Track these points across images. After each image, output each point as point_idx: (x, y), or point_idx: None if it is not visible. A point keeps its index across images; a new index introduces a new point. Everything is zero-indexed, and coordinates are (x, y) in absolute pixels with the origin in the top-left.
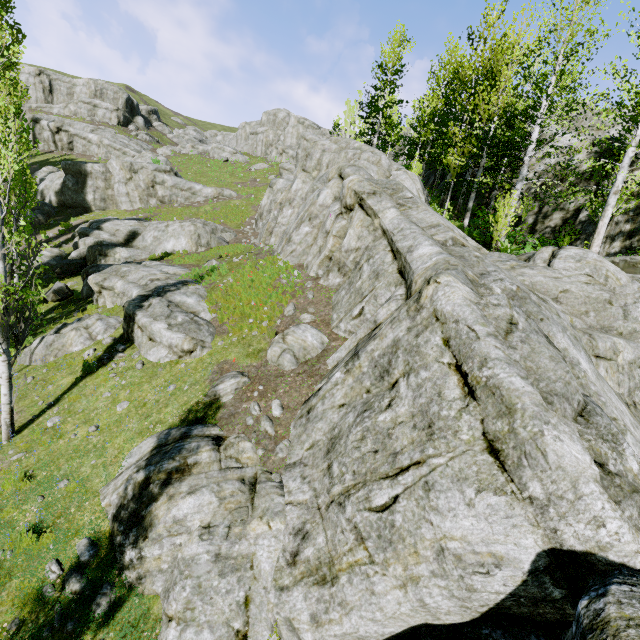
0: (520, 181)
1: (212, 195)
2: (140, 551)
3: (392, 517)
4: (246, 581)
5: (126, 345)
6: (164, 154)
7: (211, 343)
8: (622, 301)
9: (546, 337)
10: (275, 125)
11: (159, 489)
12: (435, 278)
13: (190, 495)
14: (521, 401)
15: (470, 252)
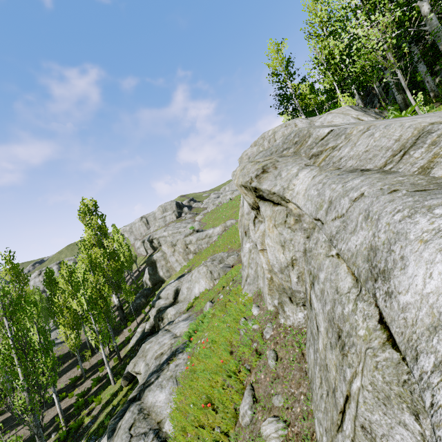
0: None
1: (221, 230)
2: None
3: None
4: None
5: None
6: (199, 219)
7: None
8: None
9: None
10: None
11: None
12: None
13: None
14: None
15: None
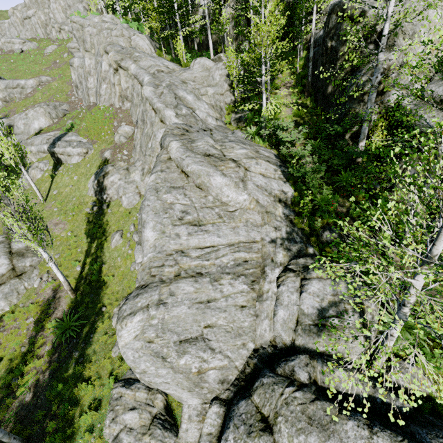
0: (180, 31)
1: (35, 84)
2: (107, 193)
3: (152, 146)
4: (135, 184)
5: (59, 165)
6: None
7: (93, 148)
8: (211, 74)
9: (175, 94)
10: (39, 5)
11: (103, 179)
12: (142, 88)
13: (112, 176)
14: (161, 108)
15: (161, 74)
